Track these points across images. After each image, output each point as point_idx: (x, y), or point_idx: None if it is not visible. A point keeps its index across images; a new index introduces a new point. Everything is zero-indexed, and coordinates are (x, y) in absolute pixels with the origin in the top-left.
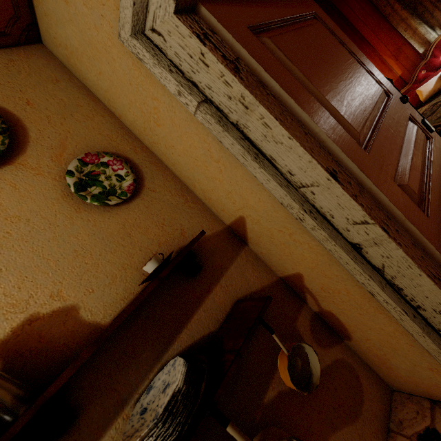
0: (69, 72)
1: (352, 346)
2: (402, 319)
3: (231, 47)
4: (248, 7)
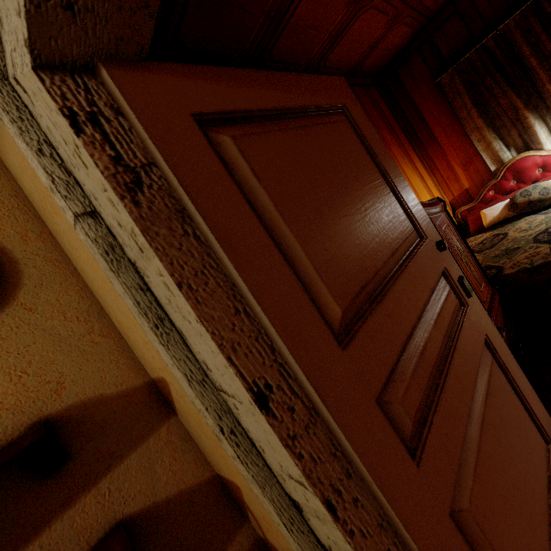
0: None
1: None
2: None
3: (144, 143)
4: (215, 84)
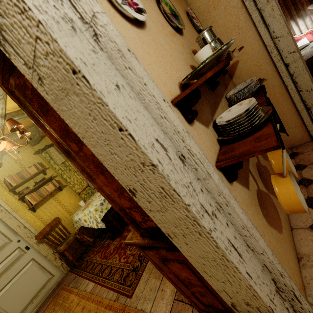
0: None
1: None
2: (294, 96)
3: None
4: None
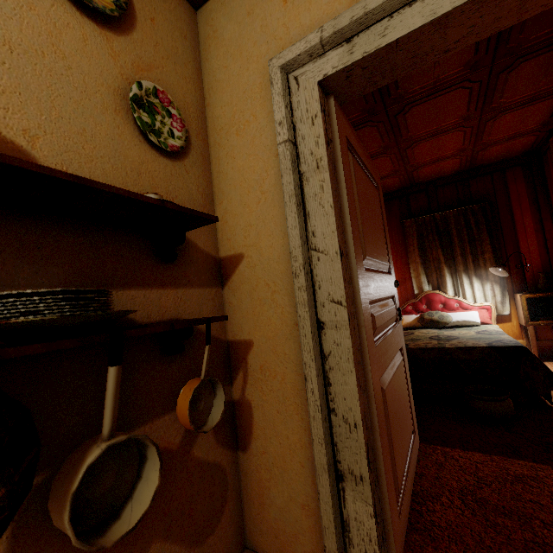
0: (198, 44)
1: (242, 462)
2: (315, 417)
3: (332, 132)
4: (351, 132)
